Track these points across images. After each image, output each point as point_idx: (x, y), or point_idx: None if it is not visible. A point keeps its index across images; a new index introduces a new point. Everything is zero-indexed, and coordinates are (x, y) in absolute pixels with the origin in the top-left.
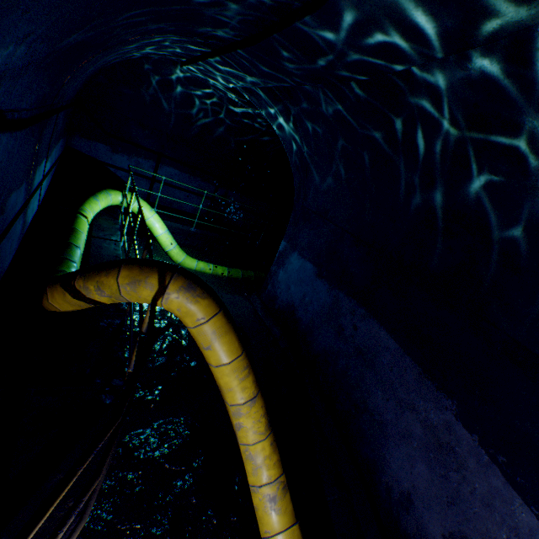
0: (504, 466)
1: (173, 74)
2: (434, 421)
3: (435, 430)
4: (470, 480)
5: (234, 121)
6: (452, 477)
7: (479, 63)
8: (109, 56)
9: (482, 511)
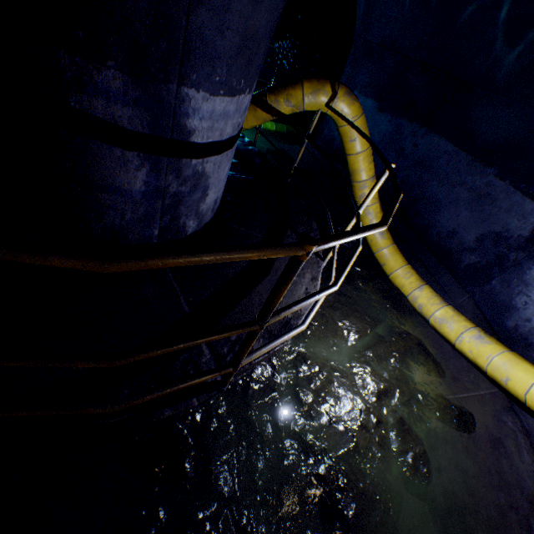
0: (523, 189)
1: None
2: (478, 185)
3: (478, 190)
4: (499, 205)
5: None
6: (486, 209)
7: None
8: None
9: (504, 216)
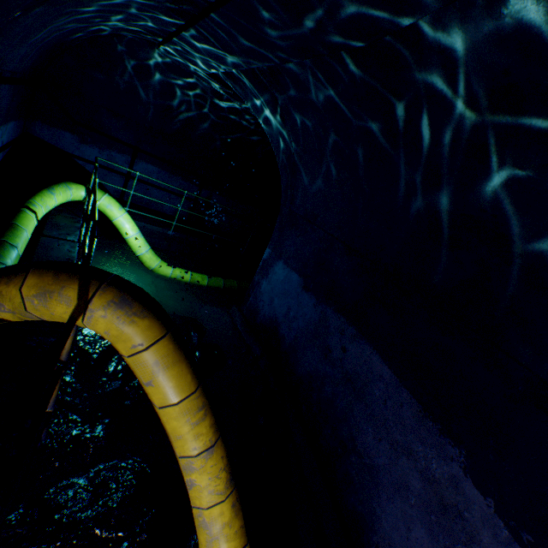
0: None
1: (151, 58)
2: (437, 473)
3: (438, 486)
4: None
5: (220, 116)
6: None
7: (520, 4)
8: (61, 20)
9: None
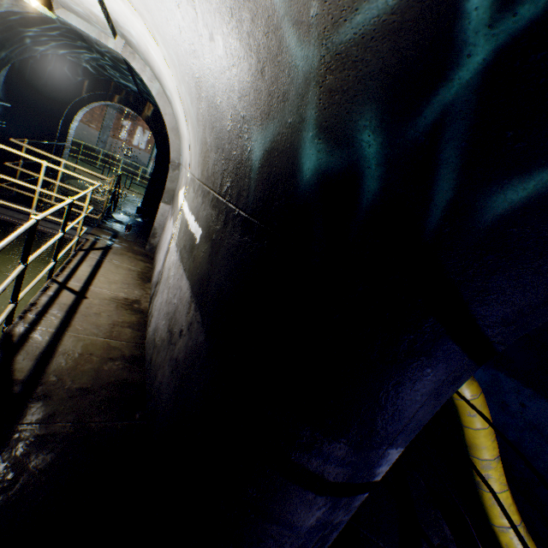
0: None
1: None
2: None
3: None
4: None
5: None
6: None
7: None
8: None
9: None
